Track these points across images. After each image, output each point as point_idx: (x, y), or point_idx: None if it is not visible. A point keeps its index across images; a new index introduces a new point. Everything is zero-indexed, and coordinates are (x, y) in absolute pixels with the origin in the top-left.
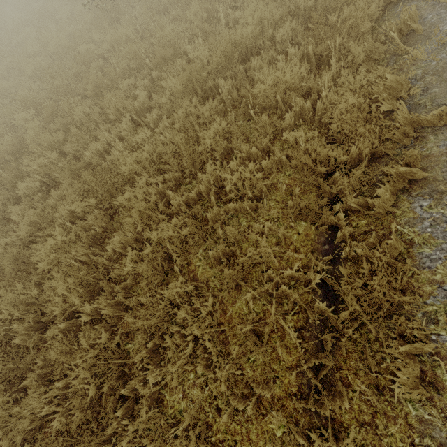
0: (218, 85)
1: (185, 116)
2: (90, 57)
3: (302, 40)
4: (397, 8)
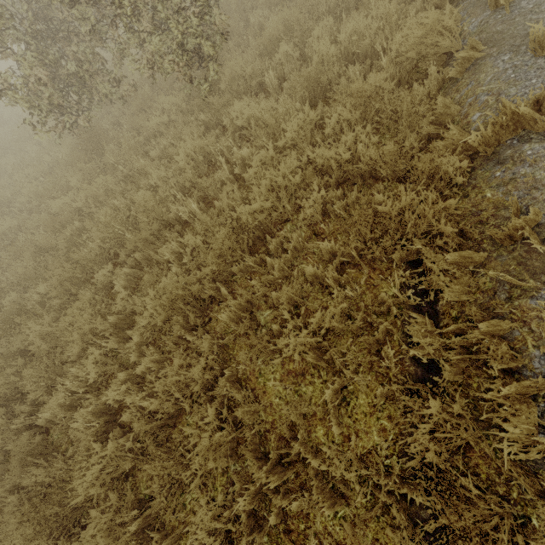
0: (221, 293)
1: (179, 341)
2: (63, 218)
3: (341, 211)
4: (495, 169)
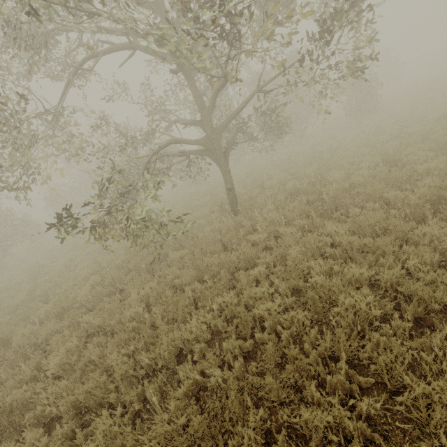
0: None
1: None
2: None
3: None
4: None
